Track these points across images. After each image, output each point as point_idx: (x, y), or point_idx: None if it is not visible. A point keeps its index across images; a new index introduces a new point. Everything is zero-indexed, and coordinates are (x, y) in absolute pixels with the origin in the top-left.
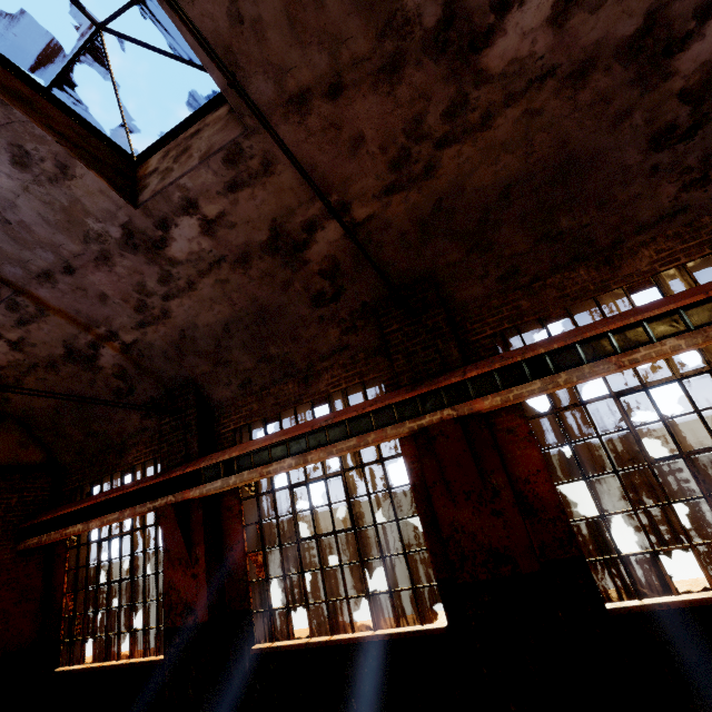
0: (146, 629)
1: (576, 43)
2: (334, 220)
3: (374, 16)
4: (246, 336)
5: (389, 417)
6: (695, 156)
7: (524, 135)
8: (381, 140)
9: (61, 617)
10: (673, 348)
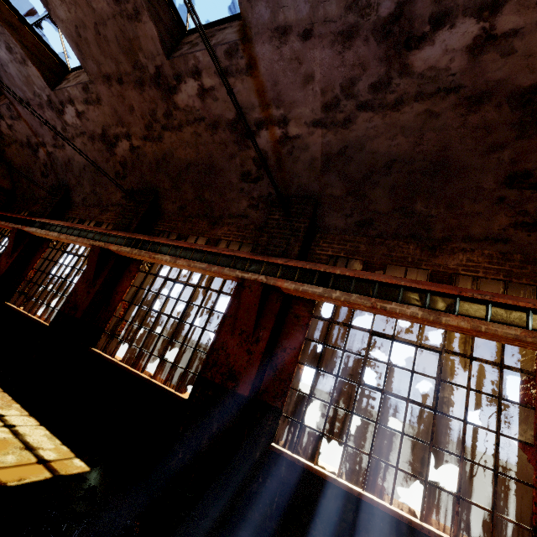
0: None
1: (212, 111)
2: (125, 140)
3: (130, 58)
4: (90, 176)
5: (92, 236)
6: (257, 193)
7: (195, 142)
8: (141, 113)
9: None
10: (165, 260)
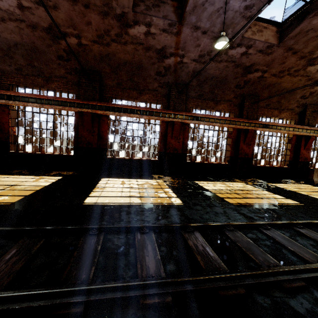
0: None
1: (149, 42)
2: (74, 38)
3: None
4: (25, 53)
5: (74, 105)
6: (163, 81)
7: (133, 53)
8: (96, 28)
9: None
10: (137, 116)
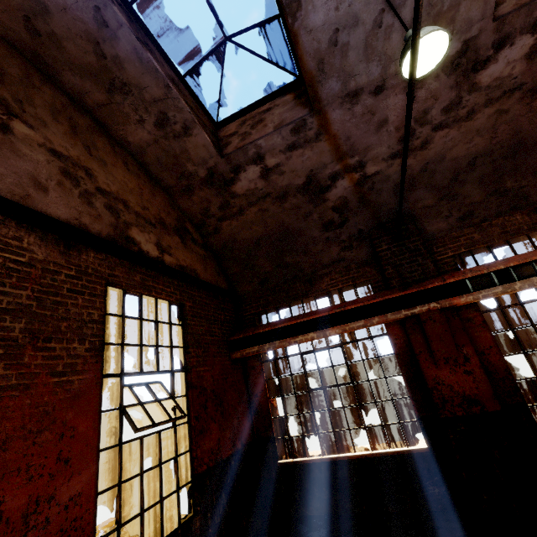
0: (386, 424)
1: None
2: None
3: None
4: (487, 170)
5: None
6: None
7: None
8: None
9: (271, 418)
10: None
